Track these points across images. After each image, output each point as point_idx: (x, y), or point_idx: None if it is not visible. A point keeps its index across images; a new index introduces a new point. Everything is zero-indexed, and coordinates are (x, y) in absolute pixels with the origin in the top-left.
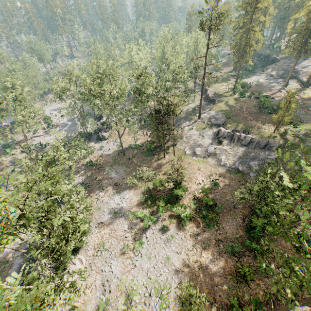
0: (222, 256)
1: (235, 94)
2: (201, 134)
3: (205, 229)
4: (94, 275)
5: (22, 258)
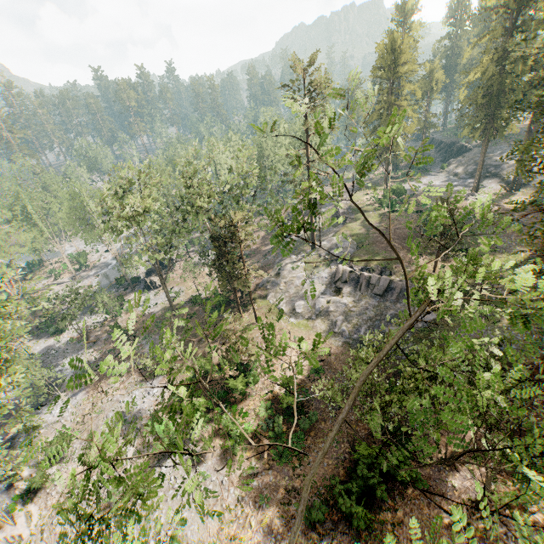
0: (289, 529)
1: (383, 207)
2: (310, 277)
3: (273, 464)
4: None
5: None
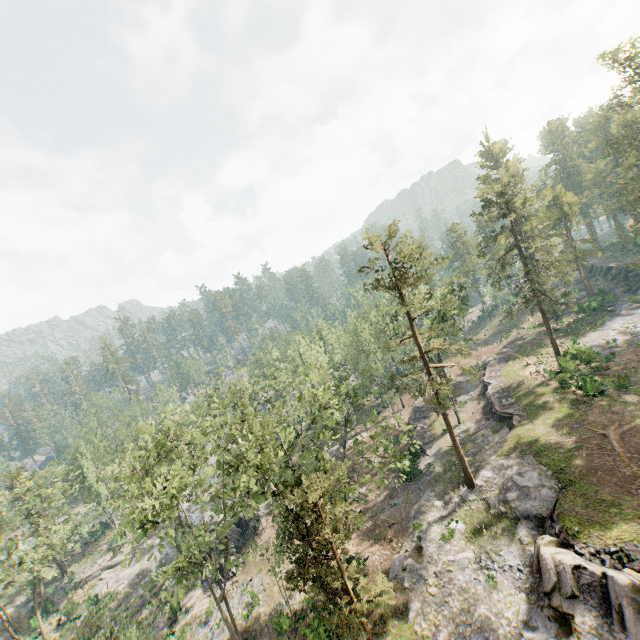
0: None
1: (568, 387)
2: (483, 565)
3: None
4: None
5: None
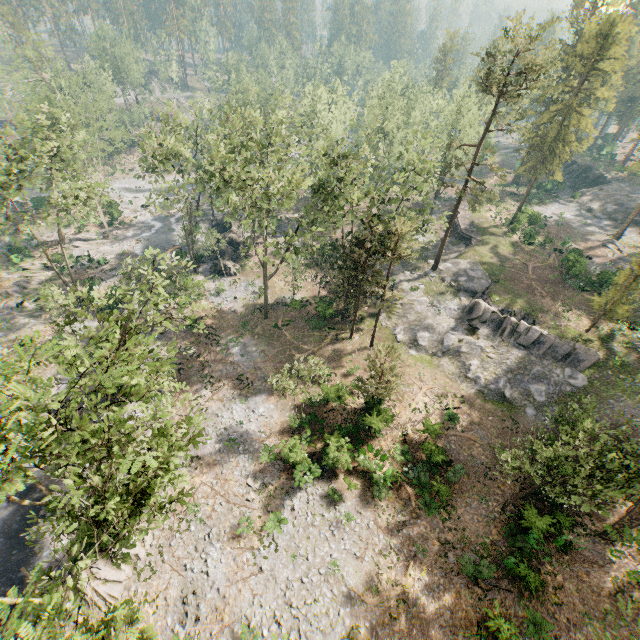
0: (450, 581)
1: (514, 234)
2: (434, 305)
3: (420, 513)
4: (165, 575)
5: (11, 508)
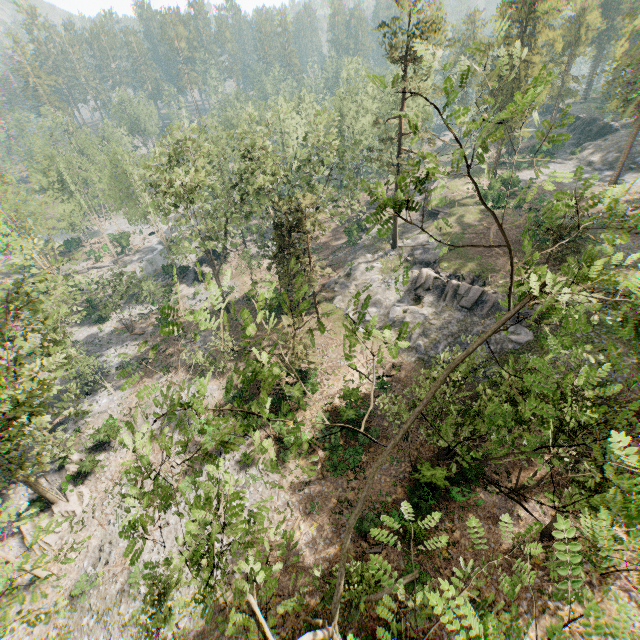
0: (338, 536)
1: (486, 201)
2: (386, 281)
3: (326, 475)
4: (92, 528)
5: None
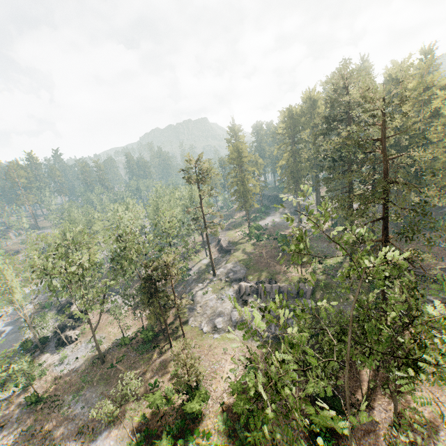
0: None
1: (252, 239)
2: (220, 297)
3: None
4: None
5: None
